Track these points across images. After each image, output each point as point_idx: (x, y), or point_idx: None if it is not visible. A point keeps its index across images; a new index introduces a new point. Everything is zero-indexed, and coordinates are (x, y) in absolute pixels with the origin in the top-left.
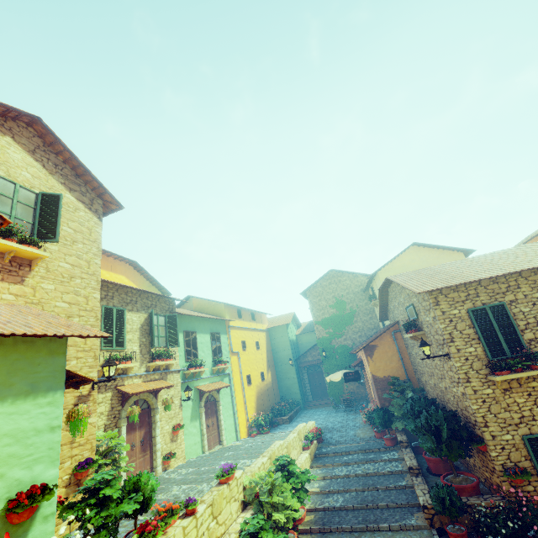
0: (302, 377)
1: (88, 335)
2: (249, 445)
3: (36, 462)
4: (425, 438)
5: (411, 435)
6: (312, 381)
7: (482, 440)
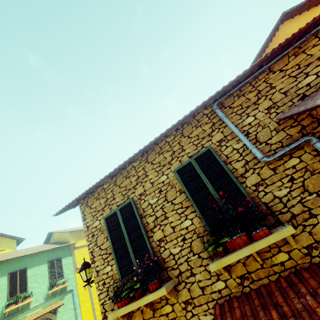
0: None
1: None
2: None
3: None
4: None
5: None
6: None
7: None
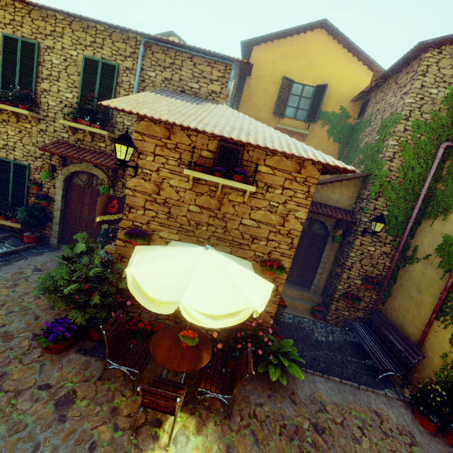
0: None
1: None
2: None
3: None
4: None
5: None
6: None
7: None
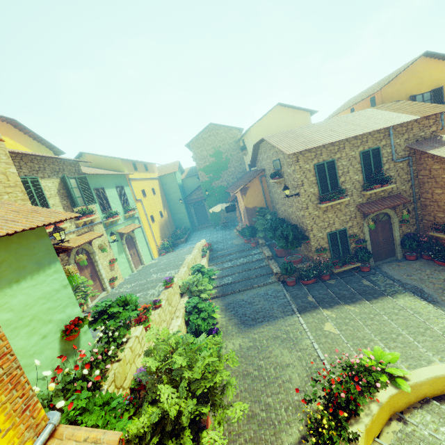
0: (189, 210)
1: (65, 219)
2: (164, 261)
3: (65, 308)
4: (280, 241)
5: (266, 239)
6: (197, 212)
7: (308, 238)
